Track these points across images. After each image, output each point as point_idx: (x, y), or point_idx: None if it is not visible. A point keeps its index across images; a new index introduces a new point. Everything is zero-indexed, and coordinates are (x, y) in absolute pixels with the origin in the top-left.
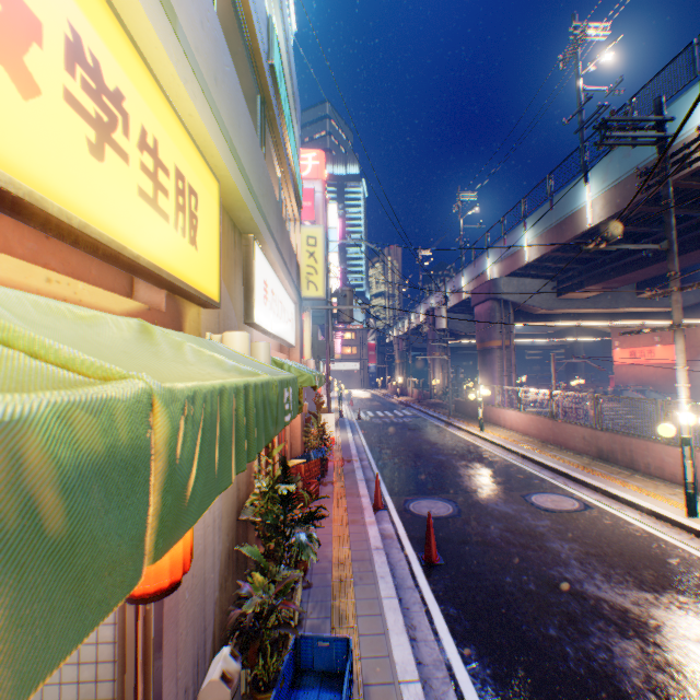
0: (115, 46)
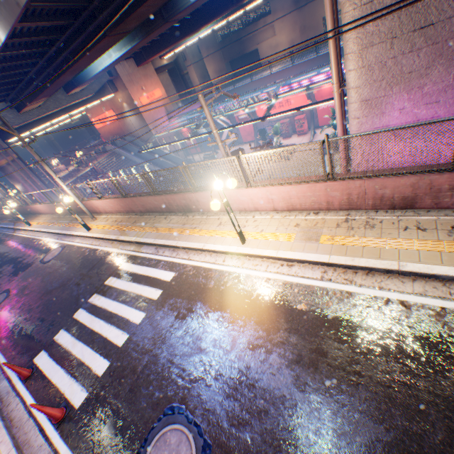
0: None
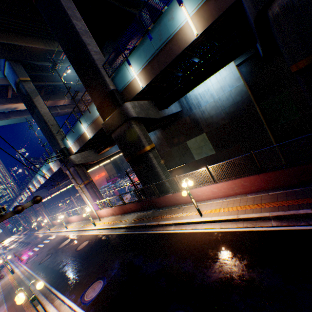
0: None
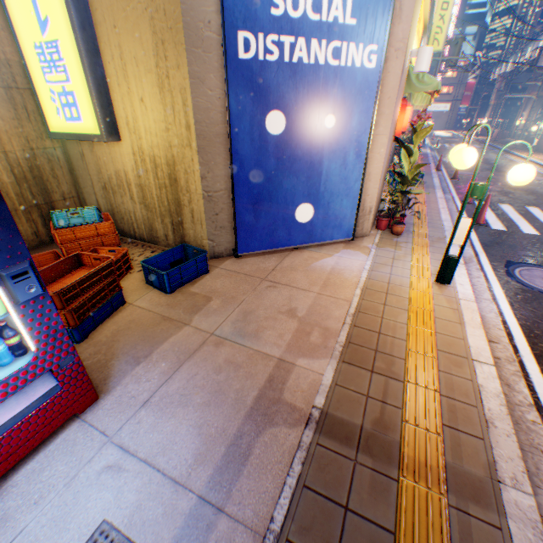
0: (421, 21)
